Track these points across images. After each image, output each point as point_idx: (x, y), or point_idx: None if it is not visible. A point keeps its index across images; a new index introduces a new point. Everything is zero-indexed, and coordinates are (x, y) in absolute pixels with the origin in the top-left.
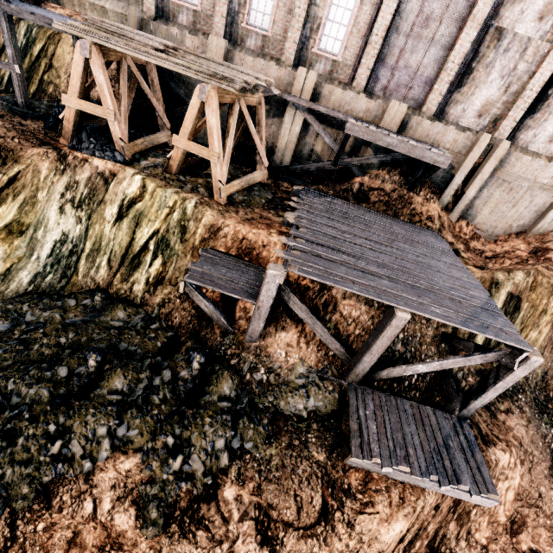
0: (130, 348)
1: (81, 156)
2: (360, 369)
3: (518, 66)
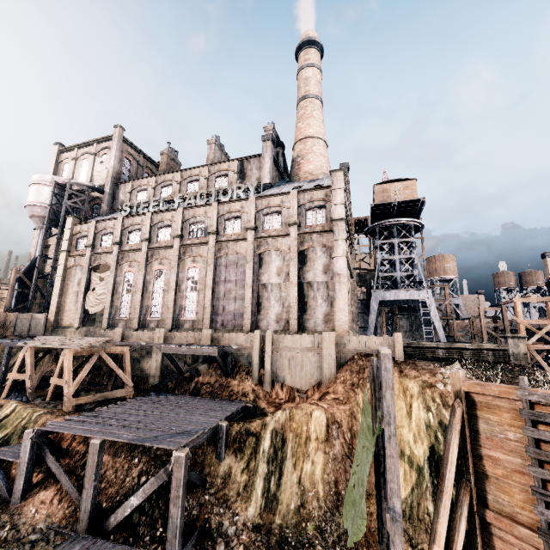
0: None
1: None
2: (83, 511)
3: (281, 294)
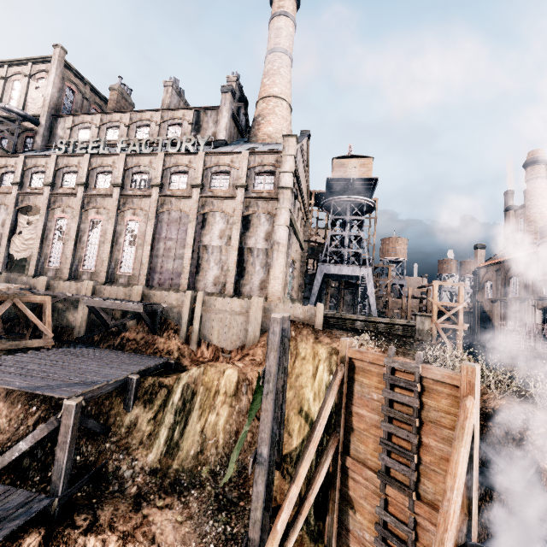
0: None
1: None
2: None
3: (222, 258)
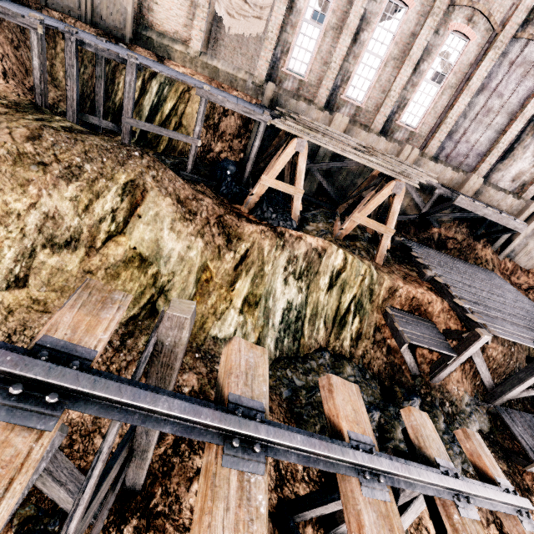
0: (369, 399)
1: (295, 234)
2: (508, 396)
3: None
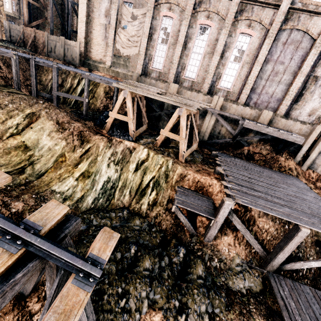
0: (144, 242)
1: (119, 140)
2: (275, 262)
3: None
